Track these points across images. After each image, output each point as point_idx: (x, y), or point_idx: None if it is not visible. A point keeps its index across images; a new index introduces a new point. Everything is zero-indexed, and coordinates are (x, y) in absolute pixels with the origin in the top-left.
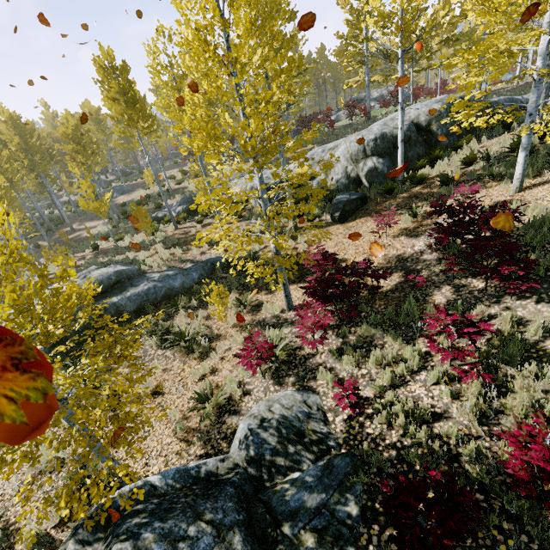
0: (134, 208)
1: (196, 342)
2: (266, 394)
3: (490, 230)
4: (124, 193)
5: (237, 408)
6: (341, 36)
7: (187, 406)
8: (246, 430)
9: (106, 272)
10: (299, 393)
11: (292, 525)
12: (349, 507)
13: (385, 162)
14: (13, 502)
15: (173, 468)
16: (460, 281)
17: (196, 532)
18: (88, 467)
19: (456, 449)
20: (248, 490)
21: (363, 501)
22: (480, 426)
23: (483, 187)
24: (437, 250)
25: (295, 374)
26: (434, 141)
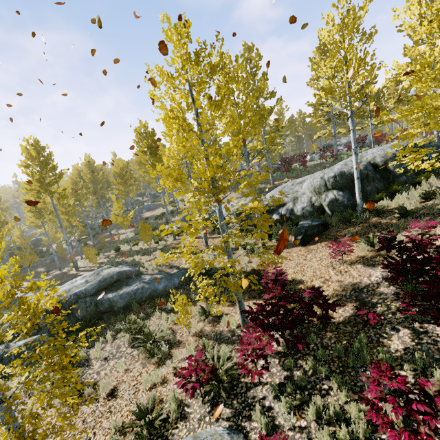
0: (153, 221)
1: (158, 346)
2: (200, 424)
3: None
4: (150, 210)
5: (170, 435)
6: (311, 104)
7: (130, 417)
8: None
9: (113, 271)
10: (229, 434)
11: None
12: None
13: (345, 195)
14: None
15: None
16: (420, 325)
17: None
18: None
19: None
20: None
21: None
22: None
23: None
24: (395, 284)
25: (233, 405)
26: (392, 177)
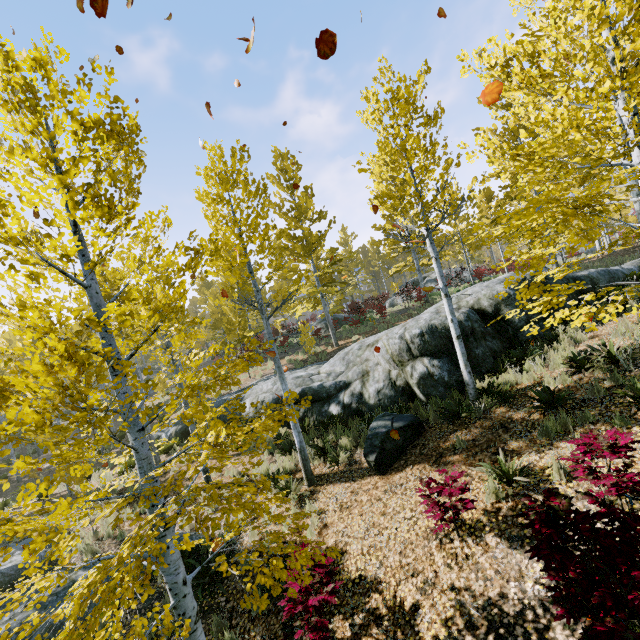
0: None
1: None
2: None
3: None
4: None
5: None
6: (379, 228)
7: None
8: None
9: None
10: None
11: None
12: None
13: (443, 365)
14: None
15: None
16: None
17: None
18: None
19: None
20: None
21: None
22: None
23: None
24: None
25: None
26: (511, 330)
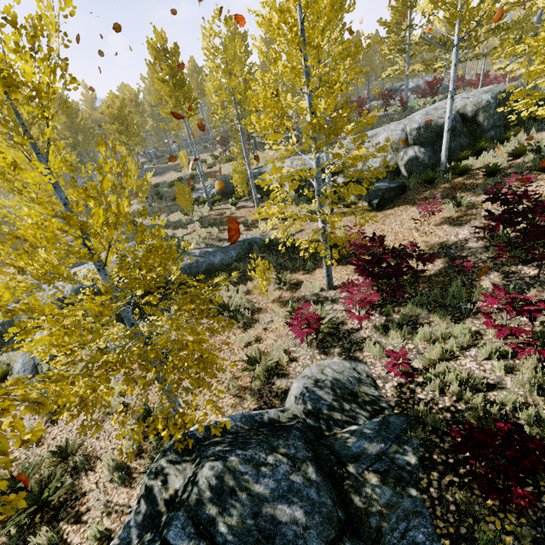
0: (167, 189)
1: (239, 313)
2: (313, 361)
3: (541, 221)
4: (156, 175)
5: (285, 372)
6: (384, 23)
7: (236, 368)
8: (301, 388)
9: None
10: (347, 361)
11: (356, 466)
12: (407, 456)
13: (427, 152)
14: (88, 435)
15: (238, 414)
16: (509, 268)
17: (274, 461)
18: (152, 411)
19: (513, 414)
20: (310, 436)
21: (420, 453)
22: (540, 394)
23: (537, 178)
24: (484, 239)
25: (340, 345)
26: (479, 132)
